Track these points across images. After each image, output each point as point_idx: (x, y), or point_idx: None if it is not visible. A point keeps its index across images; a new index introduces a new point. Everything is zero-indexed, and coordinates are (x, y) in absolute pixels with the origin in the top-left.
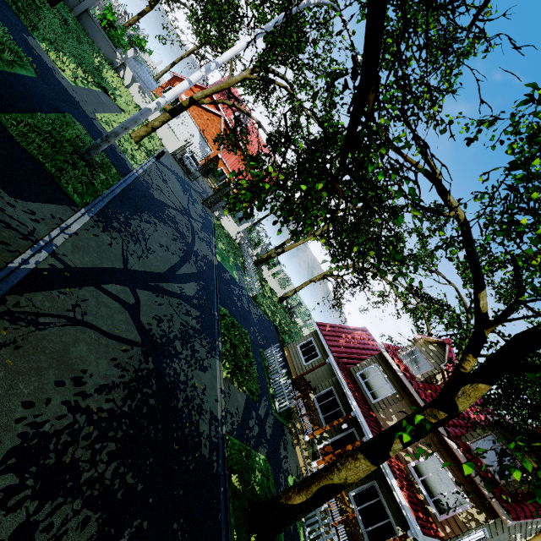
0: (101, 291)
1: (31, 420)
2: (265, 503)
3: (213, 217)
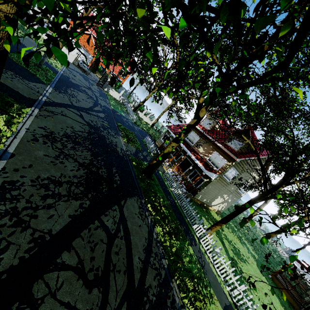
0: (67, 109)
1: (64, 131)
2: (146, 167)
3: (104, 91)
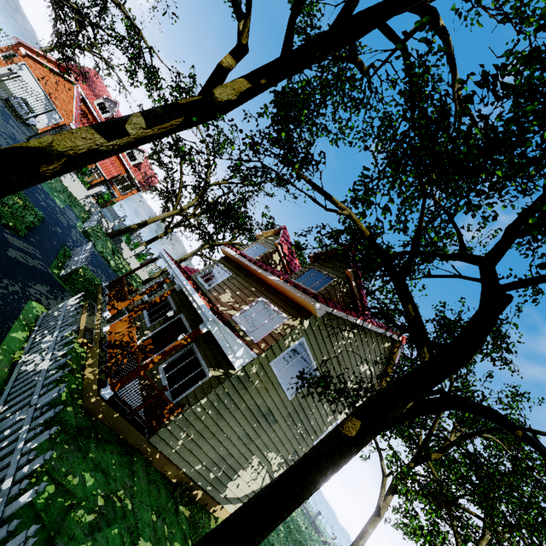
0: None
1: None
2: None
3: None
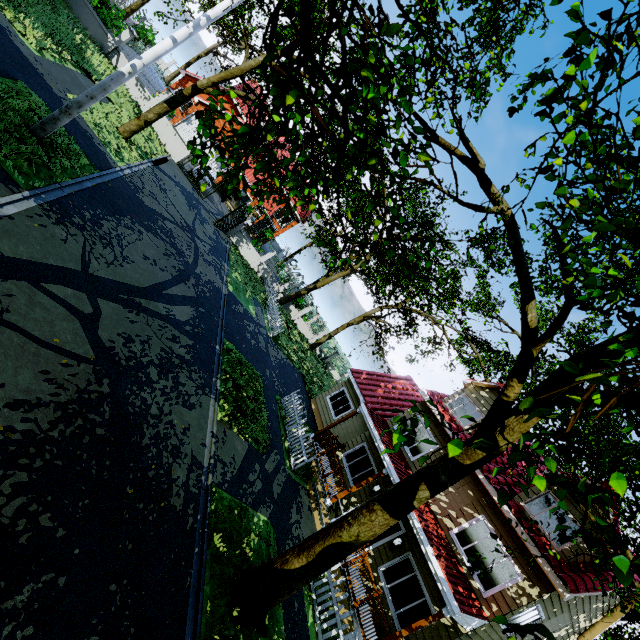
0: (40, 290)
1: None
2: (255, 570)
3: (229, 243)
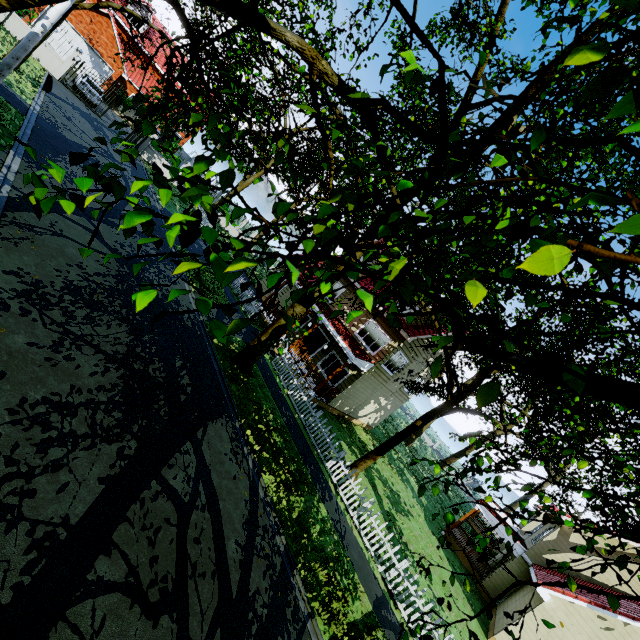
0: (65, 218)
1: (65, 278)
2: (241, 351)
3: (142, 161)
